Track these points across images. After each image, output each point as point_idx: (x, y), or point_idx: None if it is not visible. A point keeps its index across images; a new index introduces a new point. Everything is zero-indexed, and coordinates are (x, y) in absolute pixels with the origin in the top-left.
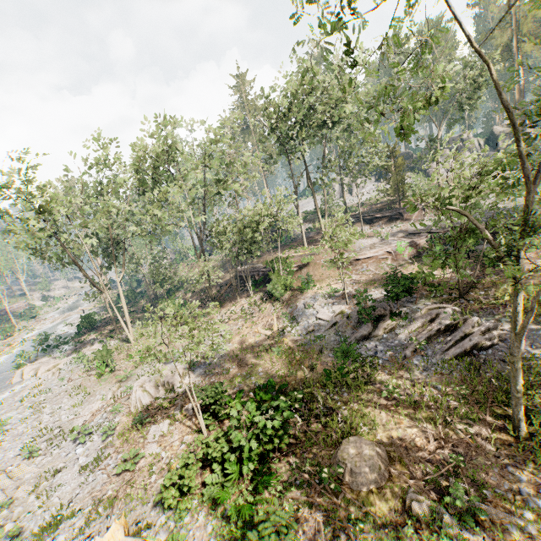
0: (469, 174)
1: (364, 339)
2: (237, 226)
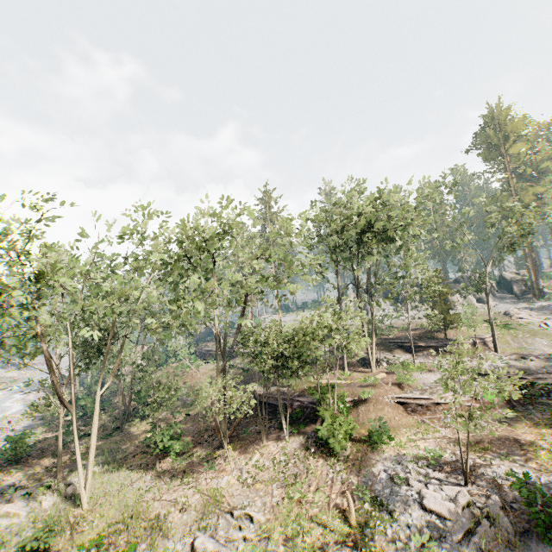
0: None
1: None
2: (284, 336)
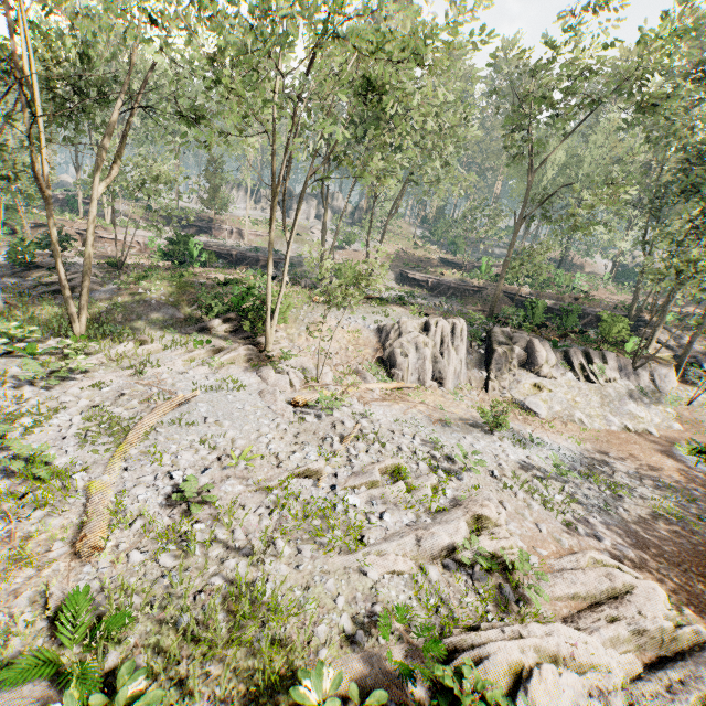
0: (142, 174)
1: (9, 277)
2: None
